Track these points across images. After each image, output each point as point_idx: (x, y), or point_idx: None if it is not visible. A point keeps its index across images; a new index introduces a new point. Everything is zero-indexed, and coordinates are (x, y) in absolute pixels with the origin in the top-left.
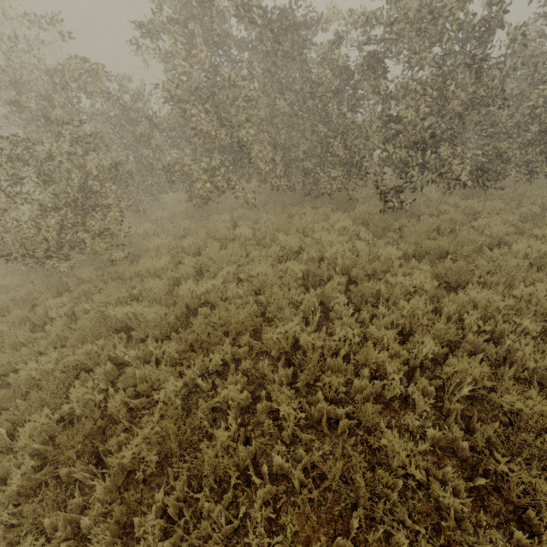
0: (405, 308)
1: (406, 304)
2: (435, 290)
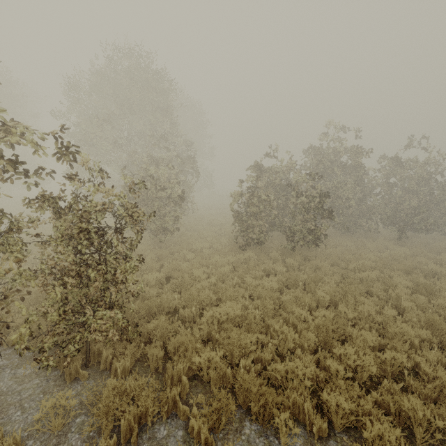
0: None
1: None
2: None
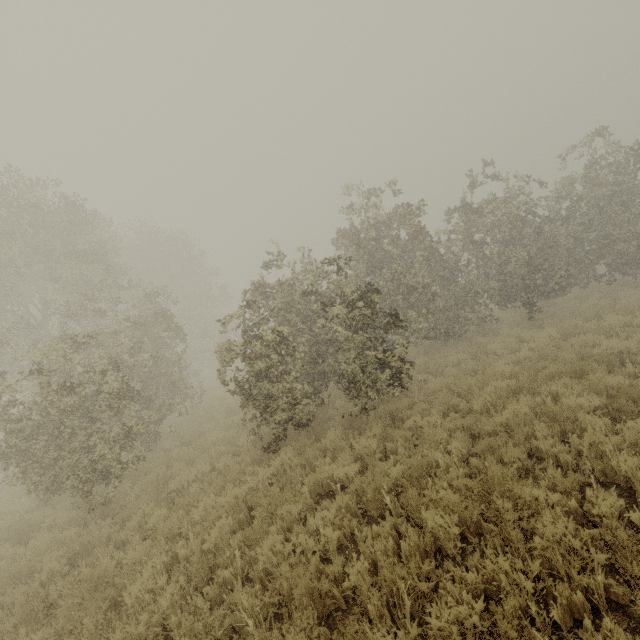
0: (638, 324)
1: (637, 321)
2: (633, 317)
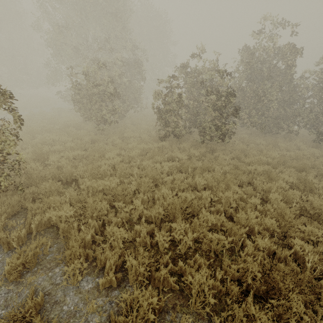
0: None
1: None
2: None
